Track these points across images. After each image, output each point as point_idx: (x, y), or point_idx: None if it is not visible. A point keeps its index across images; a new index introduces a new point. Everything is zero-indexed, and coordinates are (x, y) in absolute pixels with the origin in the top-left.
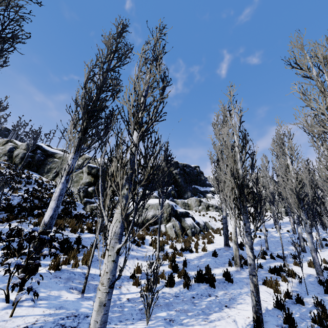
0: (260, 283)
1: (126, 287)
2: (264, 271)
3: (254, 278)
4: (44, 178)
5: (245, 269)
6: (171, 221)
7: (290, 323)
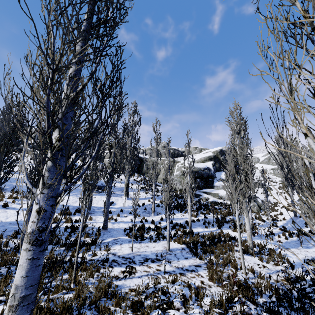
0: None
1: (277, 238)
2: None
3: None
4: (146, 177)
5: None
6: (252, 202)
7: None
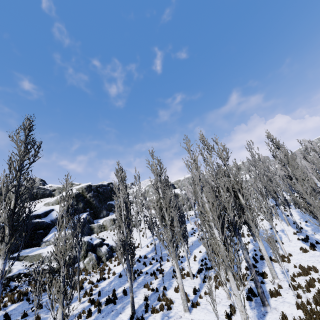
0: (142, 287)
1: None
2: (148, 275)
3: (132, 293)
4: None
5: (137, 279)
6: (88, 256)
7: (145, 308)
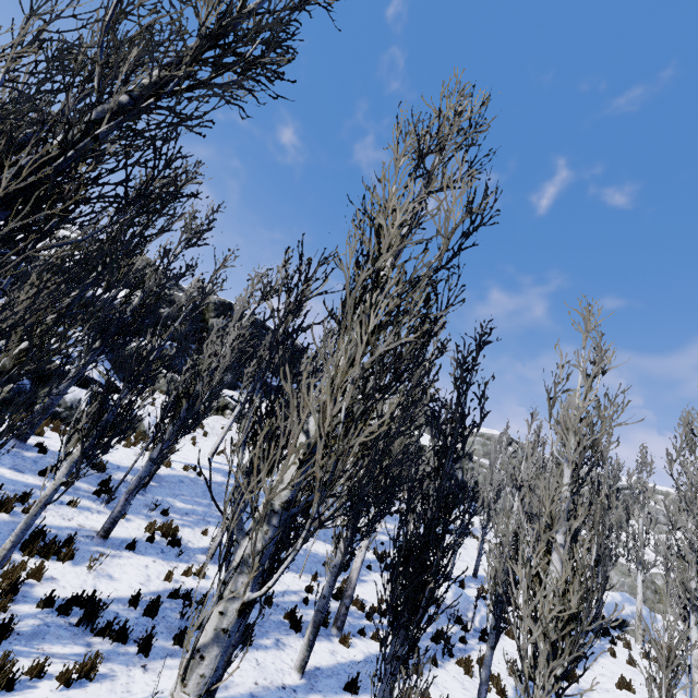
0: None
1: None
2: None
3: None
4: None
5: None
6: None
7: None
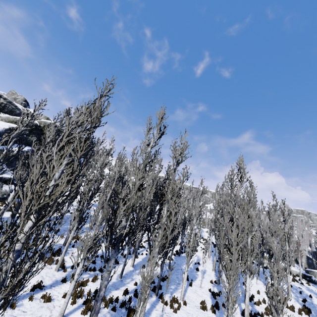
0: None
1: None
2: None
3: None
4: None
5: None
6: None
7: None
